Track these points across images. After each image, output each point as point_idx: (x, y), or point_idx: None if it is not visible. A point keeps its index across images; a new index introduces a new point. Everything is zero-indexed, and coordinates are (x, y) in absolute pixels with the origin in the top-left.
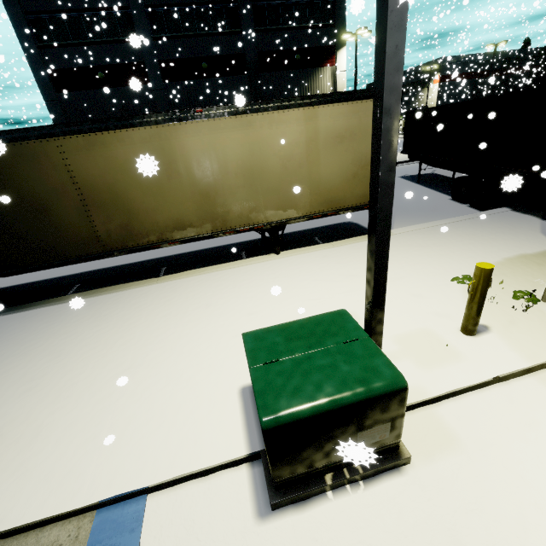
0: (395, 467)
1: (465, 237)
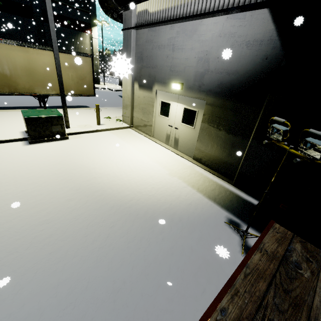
0: (65, 139)
1: (119, 111)
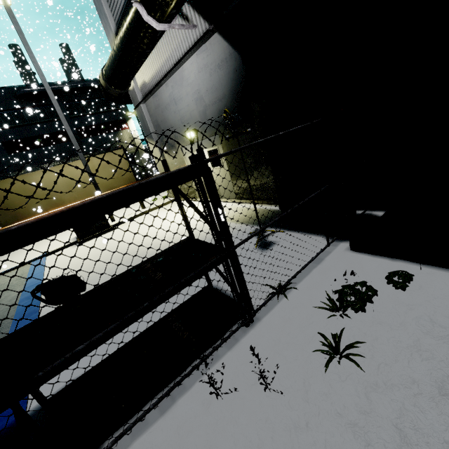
0: (111, 231)
1: None
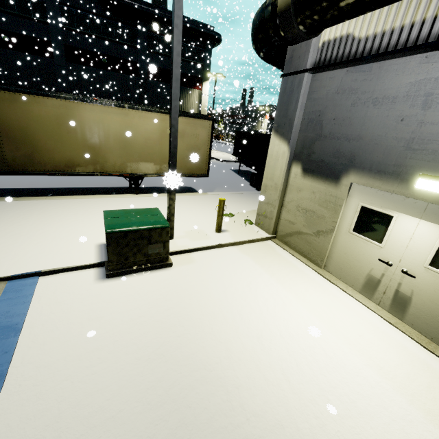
0: (165, 267)
1: (242, 200)
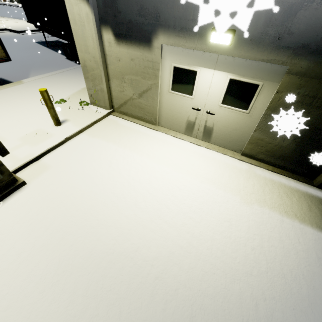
0: (19, 188)
1: (66, 80)
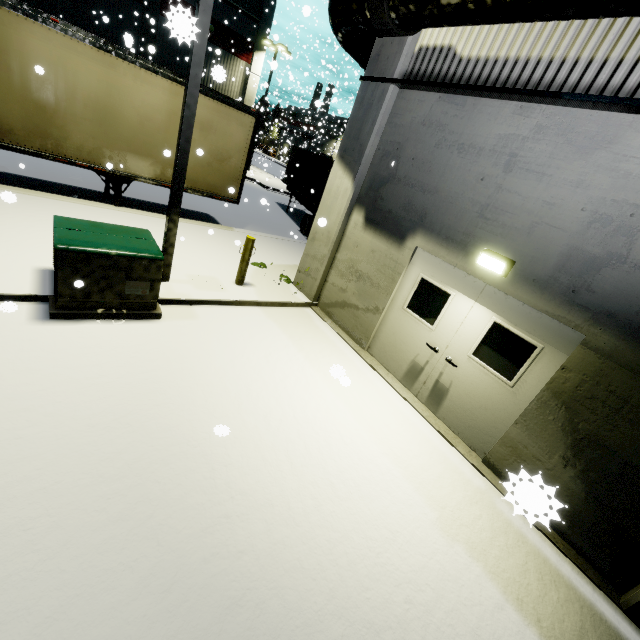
0: (150, 318)
1: (283, 249)
